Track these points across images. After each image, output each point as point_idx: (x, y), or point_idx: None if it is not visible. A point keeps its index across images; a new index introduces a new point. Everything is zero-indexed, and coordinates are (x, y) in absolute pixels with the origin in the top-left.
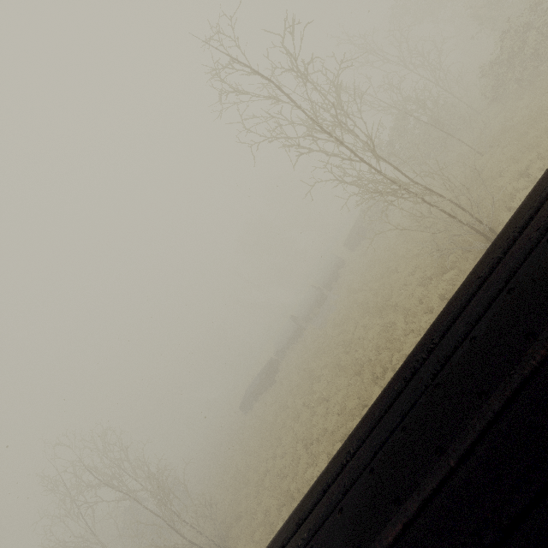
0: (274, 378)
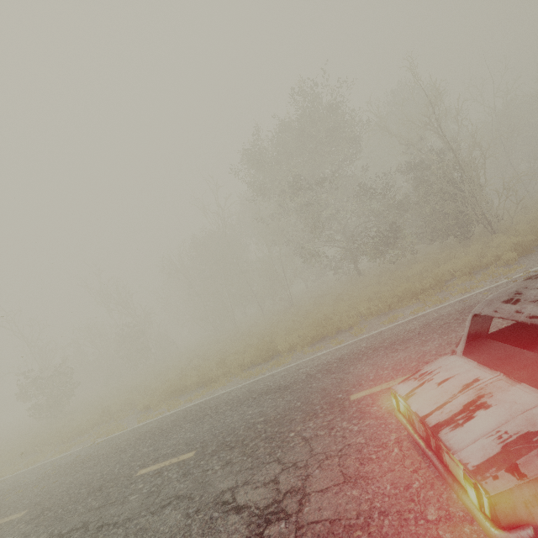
0: None
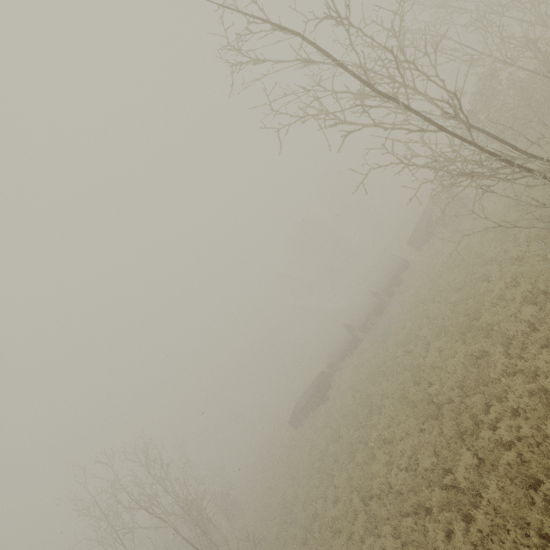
0: (326, 393)
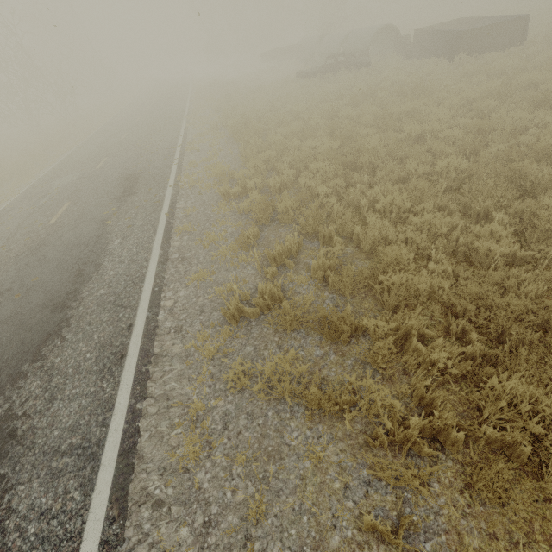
0: None
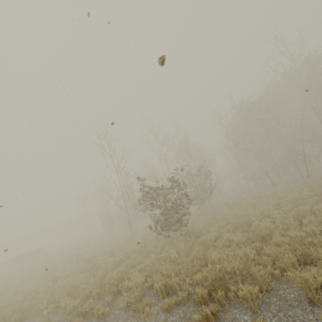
0: None
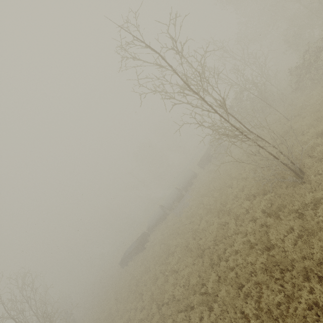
0: (144, 245)
